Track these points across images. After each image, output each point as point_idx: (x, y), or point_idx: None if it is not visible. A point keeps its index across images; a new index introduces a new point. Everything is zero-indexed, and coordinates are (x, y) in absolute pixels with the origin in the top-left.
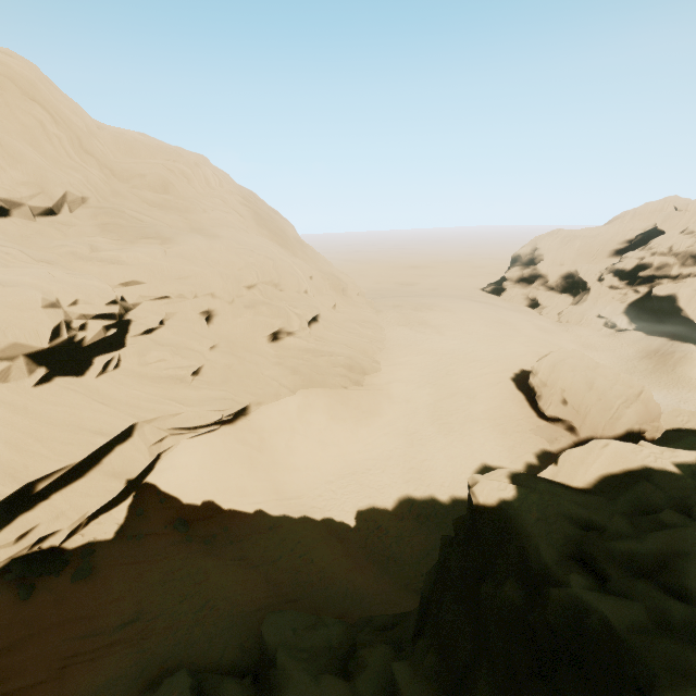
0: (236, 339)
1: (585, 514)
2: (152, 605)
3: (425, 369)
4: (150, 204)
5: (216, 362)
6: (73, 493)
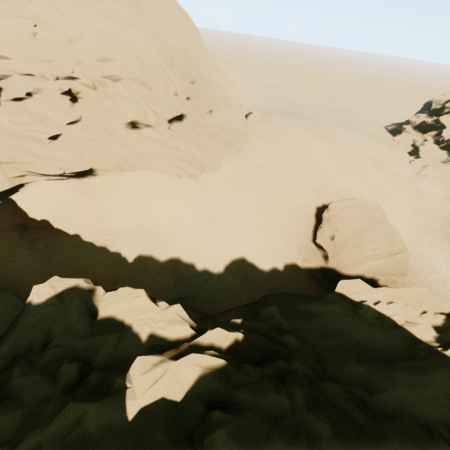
0: (96, 121)
1: (54, 336)
2: None
3: (255, 180)
4: None
5: (73, 134)
6: None
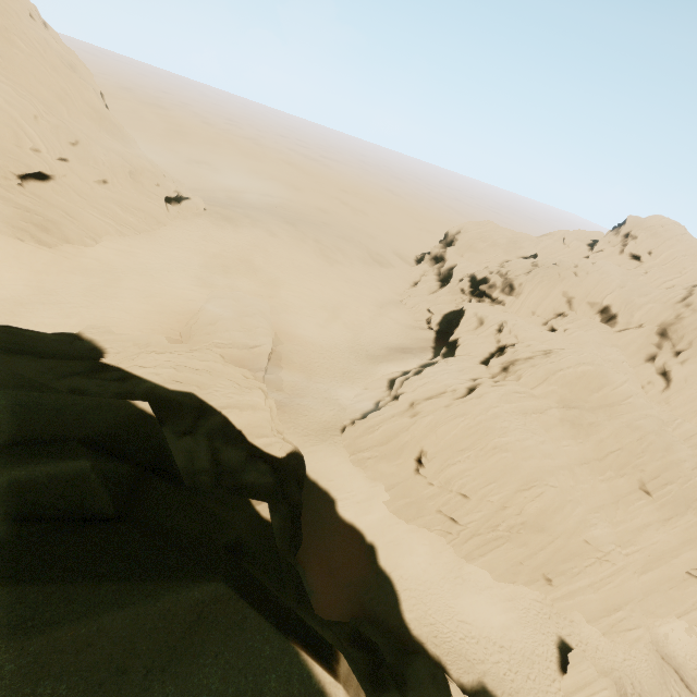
0: None
1: None
2: None
3: (141, 264)
4: None
5: None
6: None
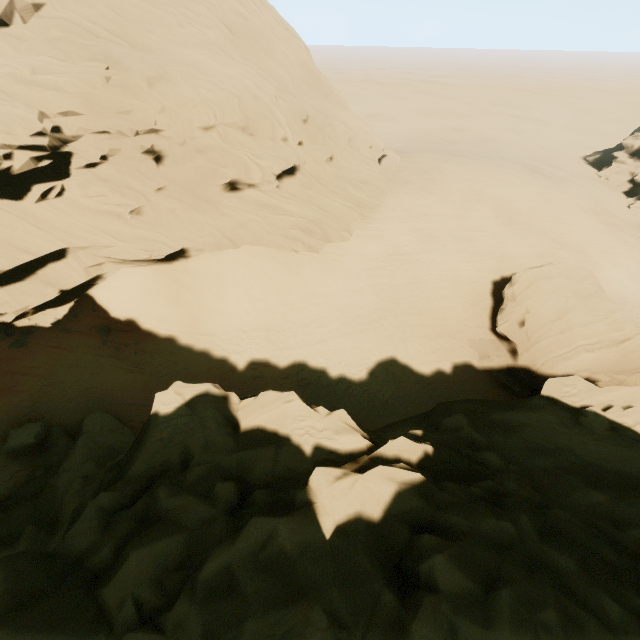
0: (186, 184)
1: (194, 453)
2: (56, 377)
3: (399, 249)
4: (118, 13)
5: (159, 205)
6: (15, 290)
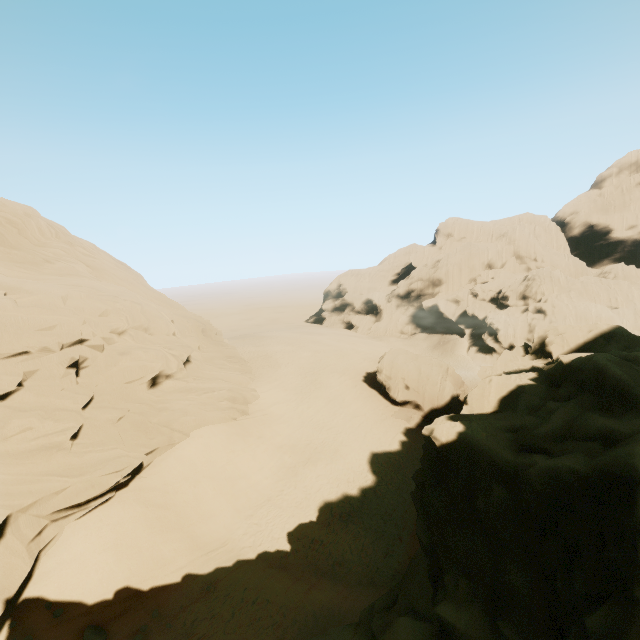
0: (113, 391)
1: (509, 423)
2: None
3: (297, 387)
4: None
5: (97, 419)
6: None
